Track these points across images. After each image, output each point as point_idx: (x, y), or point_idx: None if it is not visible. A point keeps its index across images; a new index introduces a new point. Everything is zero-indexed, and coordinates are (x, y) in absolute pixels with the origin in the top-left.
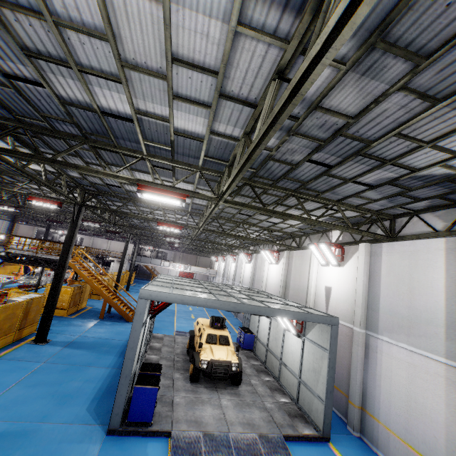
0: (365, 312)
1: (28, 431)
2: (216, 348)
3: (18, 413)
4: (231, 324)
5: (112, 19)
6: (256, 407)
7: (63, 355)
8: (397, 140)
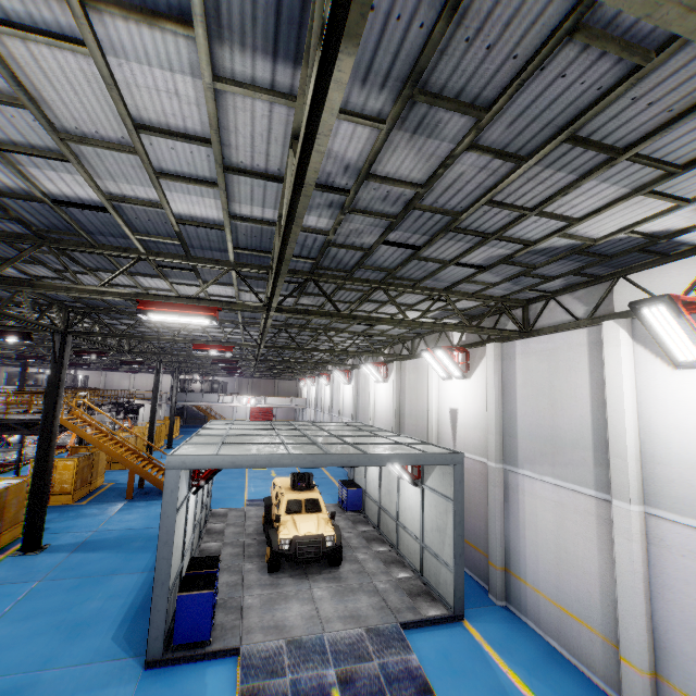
0: (500, 440)
1: (23, 685)
2: (302, 519)
3: (4, 663)
4: (332, 477)
5: (24, 78)
6: (364, 591)
7: (70, 564)
8: (492, 208)
